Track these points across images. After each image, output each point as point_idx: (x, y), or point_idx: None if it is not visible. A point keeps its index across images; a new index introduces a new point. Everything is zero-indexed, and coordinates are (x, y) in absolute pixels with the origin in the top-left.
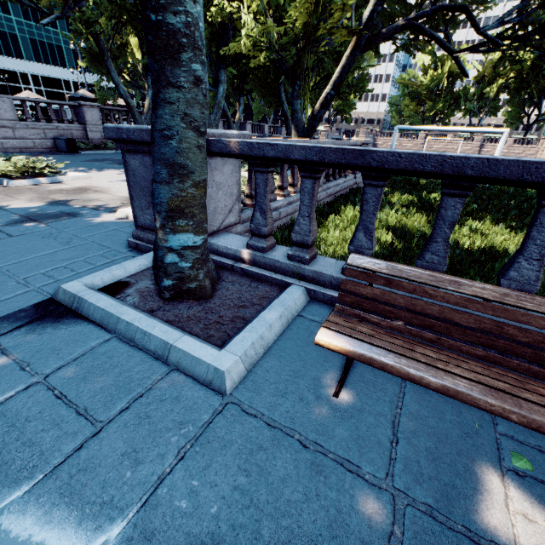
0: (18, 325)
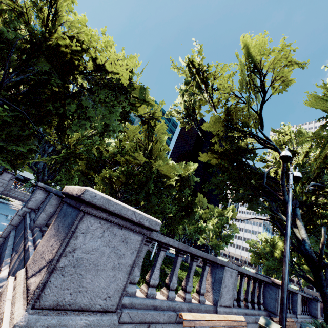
0: (2, 214)
